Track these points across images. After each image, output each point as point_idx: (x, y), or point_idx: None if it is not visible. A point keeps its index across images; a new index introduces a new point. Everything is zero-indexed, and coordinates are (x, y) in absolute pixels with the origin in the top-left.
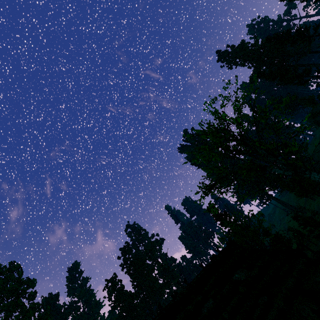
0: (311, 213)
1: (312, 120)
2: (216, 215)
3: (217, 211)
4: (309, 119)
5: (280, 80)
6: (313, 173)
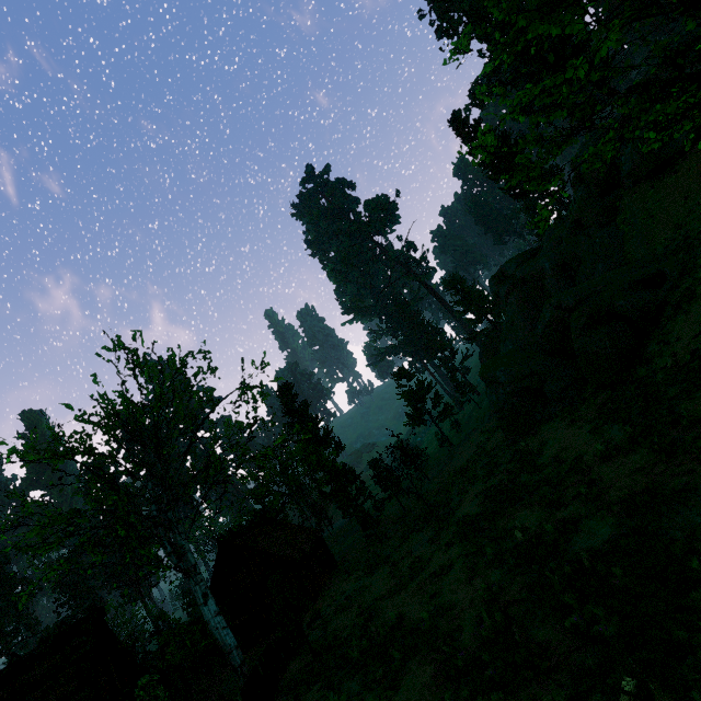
0: (451, 424)
1: (494, 287)
2: (286, 407)
3: (293, 399)
4: (493, 281)
5: (484, 163)
6: (192, 580)
